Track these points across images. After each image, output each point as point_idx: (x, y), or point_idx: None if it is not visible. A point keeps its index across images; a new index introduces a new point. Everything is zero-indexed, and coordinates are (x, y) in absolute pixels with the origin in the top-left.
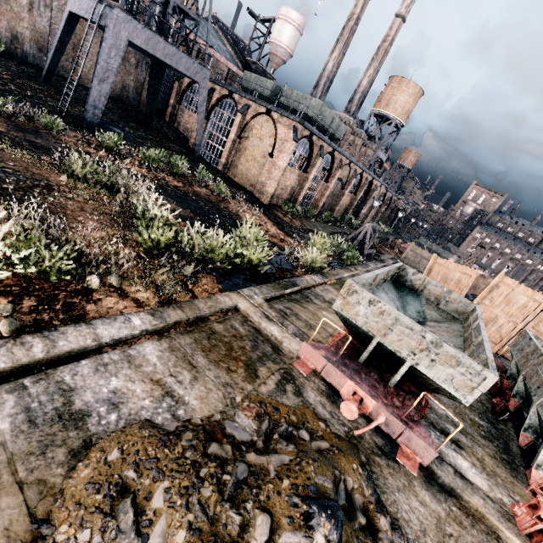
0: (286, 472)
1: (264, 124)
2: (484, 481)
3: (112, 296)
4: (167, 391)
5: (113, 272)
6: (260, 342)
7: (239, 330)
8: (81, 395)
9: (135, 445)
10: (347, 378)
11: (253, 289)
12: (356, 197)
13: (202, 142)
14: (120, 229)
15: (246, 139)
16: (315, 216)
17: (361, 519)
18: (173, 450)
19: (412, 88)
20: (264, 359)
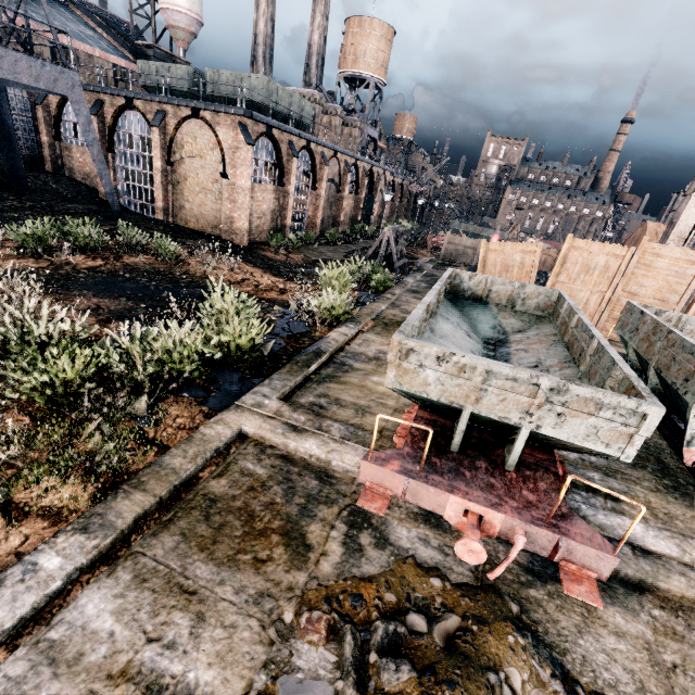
0: None
1: (196, 133)
2: (670, 542)
3: None
4: (148, 685)
5: None
6: (295, 478)
7: (256, 473)
8: None
9: None
10: (447, 494)
11: (259, 390)
12: (360, 197)
13: (118, 187)
14: None
15: (180, 163)
16: (317, 240)
17: None
18: None
19: (379, 28)
20: (310, 506)
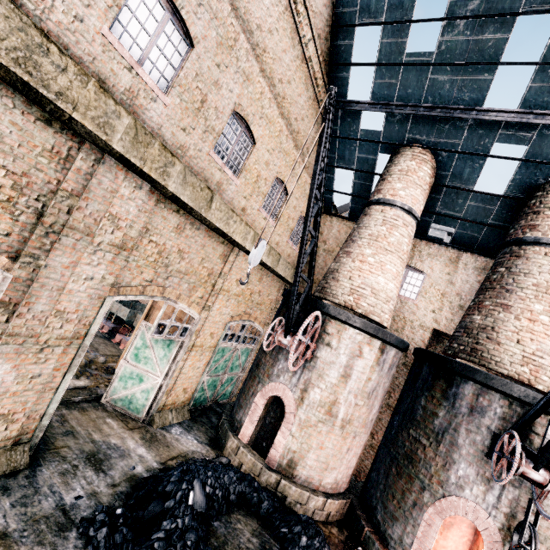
0: None
1: None
2: None
3: None
4: None
5: None
6: None
7: None
8: None
9: None
10: None
11: None
12: None
13: None
14: None
15: None
16: None
17: None
18: None
19: None
20: None
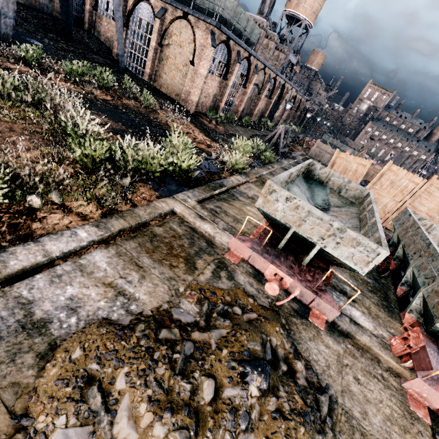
0: (224, 343)
1: (182, 29)
2: (371, 324)
3: (56, 213)
4: (119, 291)
5: (52, 191)
6: (196, 239)
7: (177, 231)
8: (41, 306)
9: (95, 342)
10: (269, 263)
11: (186, 193)
12: (271, 101)
13: (125, 52)
14: (52, 147)
15: (167, 47)
16: (236, 121)
17: (283, 367)
18: (129, 342)
19: None
20: (200, 253)
